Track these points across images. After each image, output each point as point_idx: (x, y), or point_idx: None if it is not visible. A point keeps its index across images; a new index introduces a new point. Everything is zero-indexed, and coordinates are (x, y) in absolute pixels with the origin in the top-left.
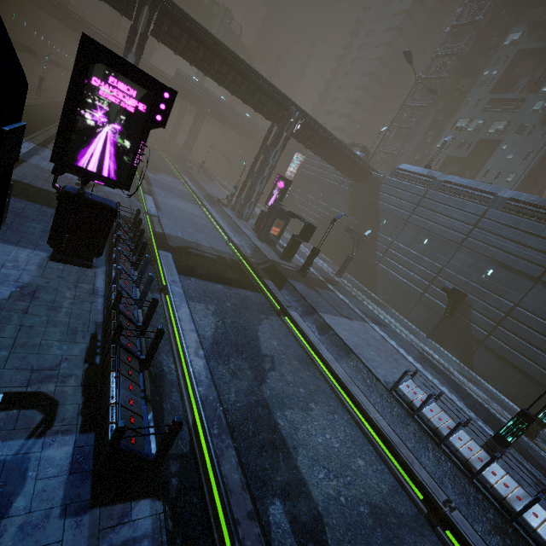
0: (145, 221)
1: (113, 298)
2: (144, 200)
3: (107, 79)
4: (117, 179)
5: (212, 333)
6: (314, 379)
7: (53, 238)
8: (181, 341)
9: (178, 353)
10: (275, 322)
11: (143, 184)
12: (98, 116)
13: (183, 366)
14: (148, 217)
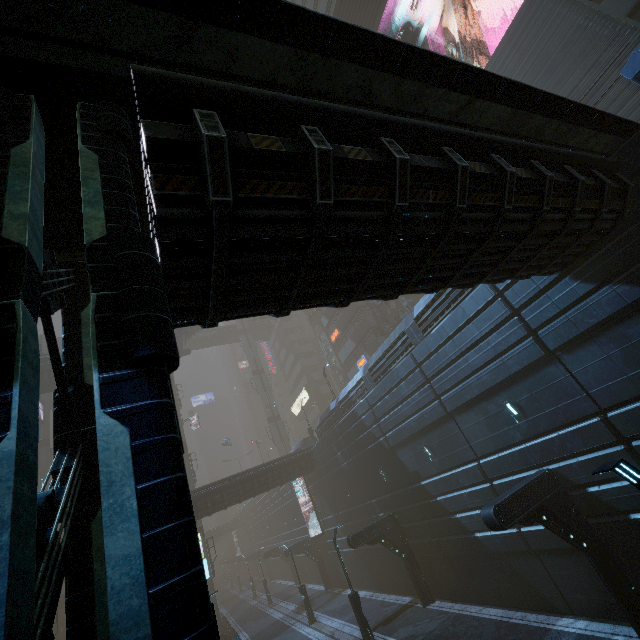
0: None
1: None
2: None
3: None
4: None
5: None
6: None
7: None
8: None
9: None
10: None
11: None
12: None
13: None
14: None
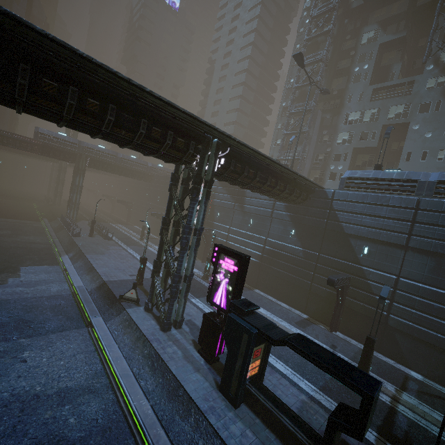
0: None
1: None
2: None
3: None
4: None
5: None
6: None
7: None
8: None
9: None
10: None
11: None
12: None
13: None
14: None
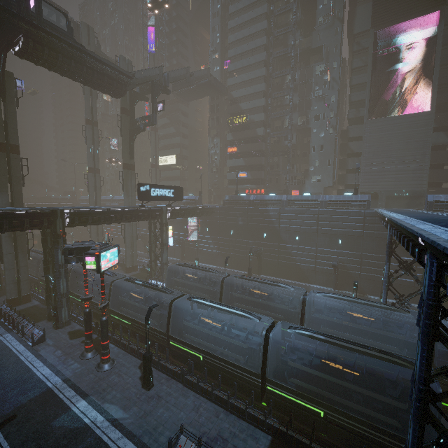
0: None
1: None
2: None
3: None
4: None
5: None
6: None
7: None
8: None
9: None
10: None
11: None
12: None
13: None
14: None
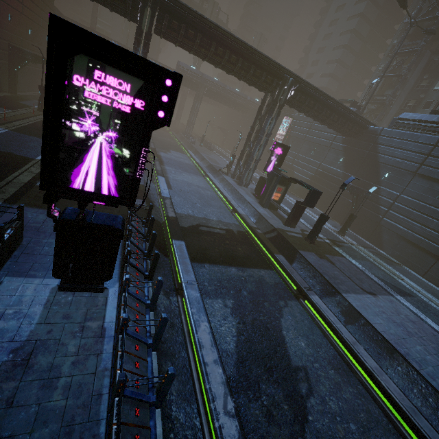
0: (159, 204)
1: (119, 365)
2: (158, 182)
3: (92, 75)
4: (119, 195)
5: (235, 343)
6: (360, 398)
7: (57, 269)
8: (205, 386)
9: (202, 397)
10: (296, 309)
11: (157, 166)
12: (87, 125)
13: (210, 423)
14: (161, 199)
